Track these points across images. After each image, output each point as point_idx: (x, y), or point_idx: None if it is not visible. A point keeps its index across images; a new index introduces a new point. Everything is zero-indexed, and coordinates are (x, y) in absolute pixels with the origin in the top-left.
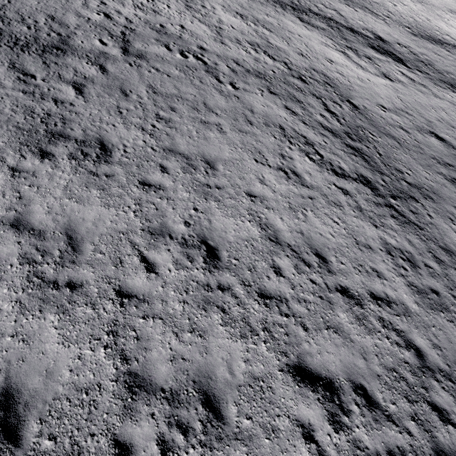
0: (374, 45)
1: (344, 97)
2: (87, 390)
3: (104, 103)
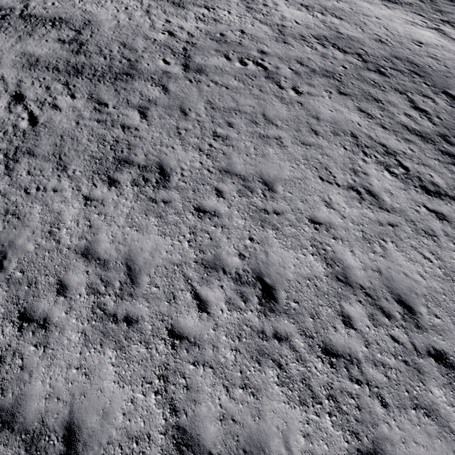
0: None
1: (438, 88)
2: (138, 439)
3: (165, 125)
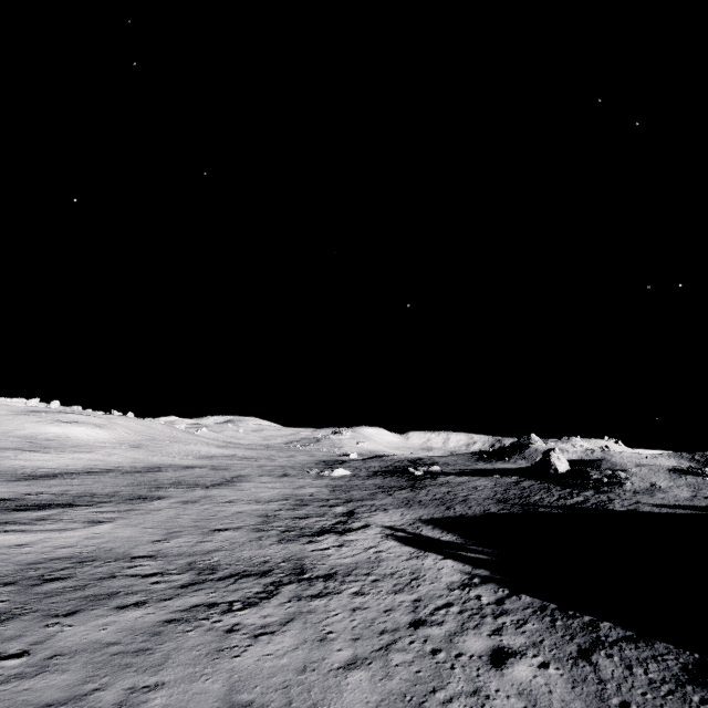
0: (14, 507)
1: (125, 558)
2: None
3: None
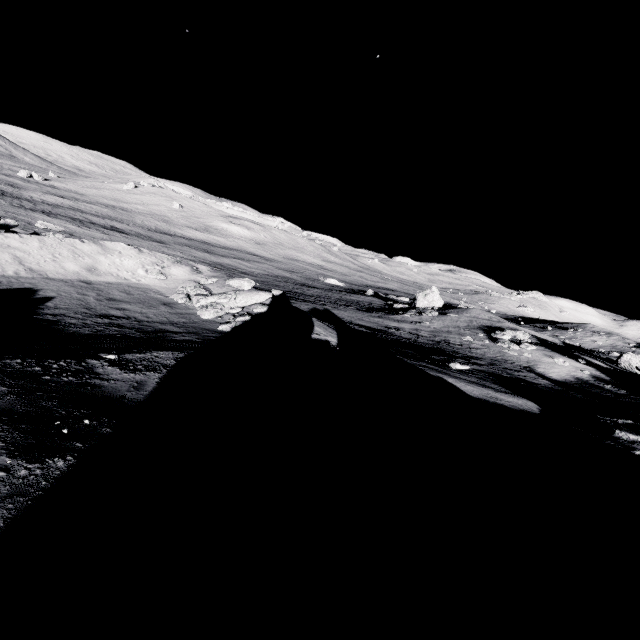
0: (107, 228)
1: (67, 233)
2: None
3: None
